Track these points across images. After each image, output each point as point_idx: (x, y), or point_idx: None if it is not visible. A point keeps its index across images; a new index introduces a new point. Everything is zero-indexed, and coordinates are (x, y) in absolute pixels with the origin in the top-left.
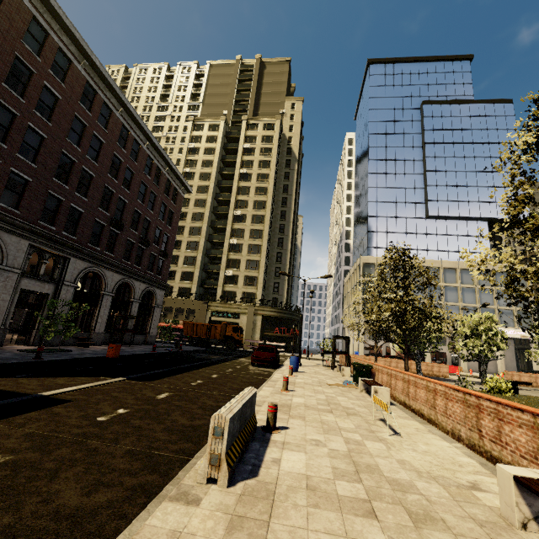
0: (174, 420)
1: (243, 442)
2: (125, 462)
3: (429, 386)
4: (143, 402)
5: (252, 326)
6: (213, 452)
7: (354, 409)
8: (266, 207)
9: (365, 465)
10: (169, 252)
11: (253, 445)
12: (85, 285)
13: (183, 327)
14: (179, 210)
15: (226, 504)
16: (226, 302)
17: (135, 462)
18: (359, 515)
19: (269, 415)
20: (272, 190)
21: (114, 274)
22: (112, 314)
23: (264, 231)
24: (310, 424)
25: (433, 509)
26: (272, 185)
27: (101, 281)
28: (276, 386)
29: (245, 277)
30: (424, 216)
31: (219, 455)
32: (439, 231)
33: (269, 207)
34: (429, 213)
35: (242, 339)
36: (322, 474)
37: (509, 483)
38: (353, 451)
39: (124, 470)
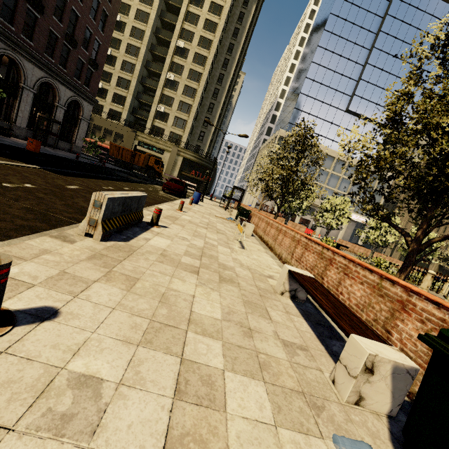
0: (76, 202)
1: (124, 222)
2: (20, 212)
3: (279, 227)
4: (52, 186)
5: (173, 164)
6: (92, 217)
7: (224, 232)
8: (211, 48)
9: (210, 255)
10: (100, 64)
11: (134, 228)
12: (3, 73)
13: (109, 147)
14: (115, 14)
15: (94, 248)
16: (154, 137)
17: (29, 214)
18: (187, 271)
19: (154, 215)
20: (221, 30)
21: (34, 67)
22: (34, 112)
23: (202, 75)
24: (186, 230)
25: (236, 279)
26: (223, 23)
27: (19, 71)
28: (174, 207)
29: (175, 118)
30: (345, 109)
31: (96, 220)
32: (349, 126)
33: (214, 49)
34: (350, 107)
35: (161, 172)
36: (176, 251)
37: (285, 273)
38: (206, 248)
39: (17, 216)
